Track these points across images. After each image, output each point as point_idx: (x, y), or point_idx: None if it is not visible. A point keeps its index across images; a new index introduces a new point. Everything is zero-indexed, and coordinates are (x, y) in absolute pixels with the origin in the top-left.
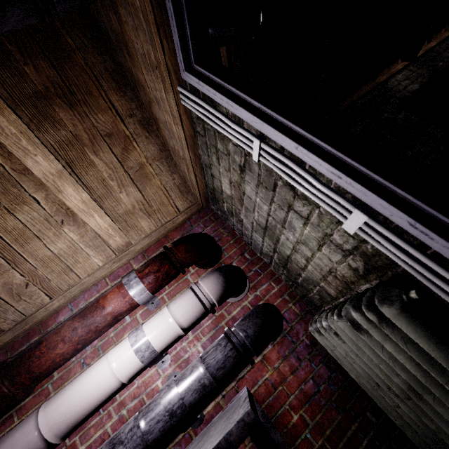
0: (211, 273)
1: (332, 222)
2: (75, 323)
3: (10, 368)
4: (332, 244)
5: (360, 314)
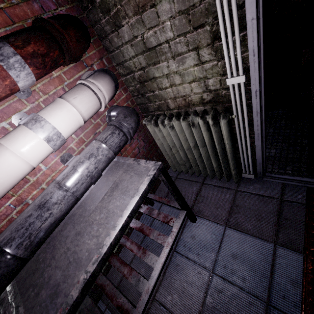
0: (103, 75)
1: (218, 73)
2: None
3: None
4: (204, 83)
5: (202, 121)
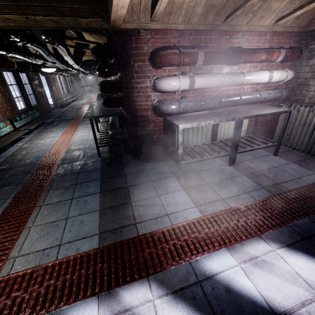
0: (293, 71)
1: None
2: (265, 54)
3: (246, 54)
4: None
5: None
